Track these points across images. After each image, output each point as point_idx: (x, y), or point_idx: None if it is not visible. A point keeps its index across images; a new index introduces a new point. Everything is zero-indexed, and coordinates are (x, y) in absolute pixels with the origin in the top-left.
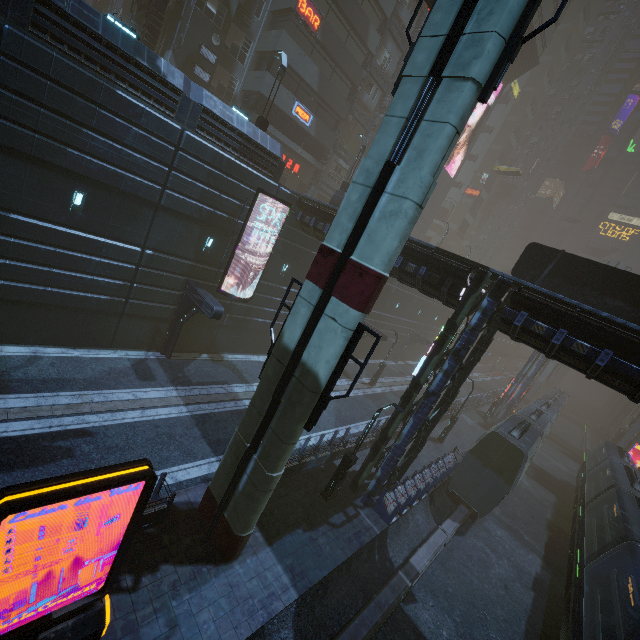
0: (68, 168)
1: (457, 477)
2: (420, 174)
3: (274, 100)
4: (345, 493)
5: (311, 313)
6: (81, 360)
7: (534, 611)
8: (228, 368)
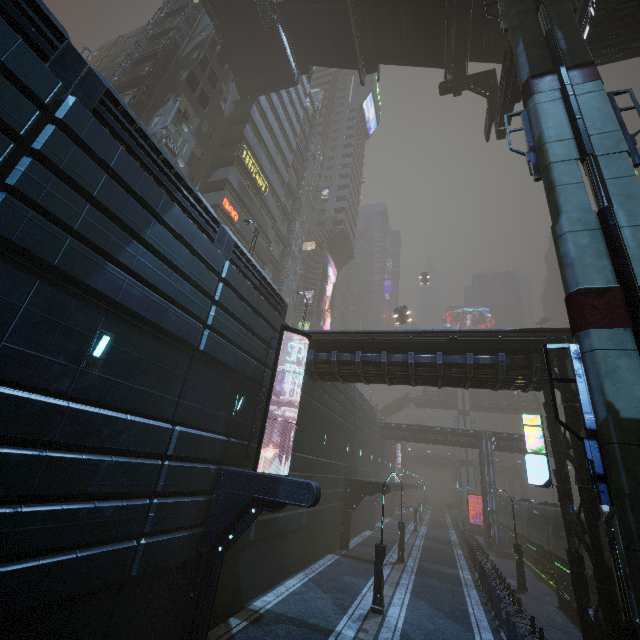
0: (102, 291)
1: None
2: None
3: None
4: None
5: (639, 359)
6: None
7: None
8: (283, 623)
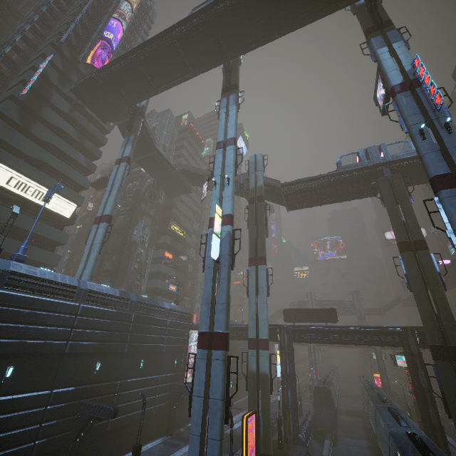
0: (142, 351)
1: (317, 420)
2: (265, 314)
3: (162, 288)
4: (285, 445)
5: (255, 358)
6: (147, 451)
7: (373, 455)
8: None
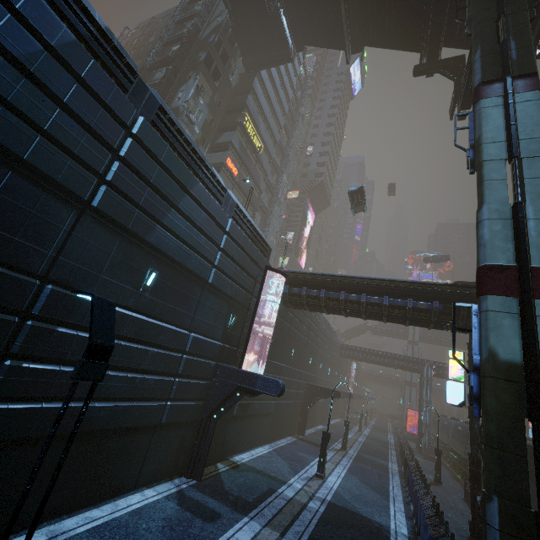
0: (153, 244)
1: None
2: None
3: None
4: None
5: (519, 321)
6: (121, 522)
7: None
8: (253, 472)
